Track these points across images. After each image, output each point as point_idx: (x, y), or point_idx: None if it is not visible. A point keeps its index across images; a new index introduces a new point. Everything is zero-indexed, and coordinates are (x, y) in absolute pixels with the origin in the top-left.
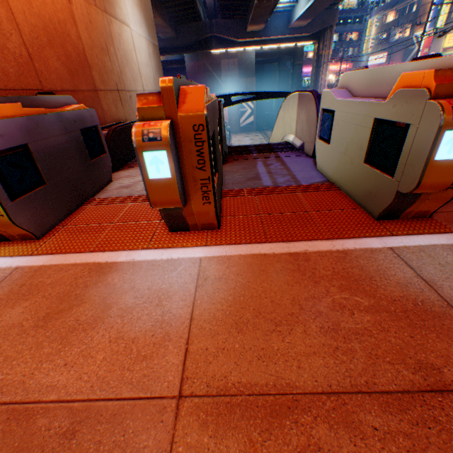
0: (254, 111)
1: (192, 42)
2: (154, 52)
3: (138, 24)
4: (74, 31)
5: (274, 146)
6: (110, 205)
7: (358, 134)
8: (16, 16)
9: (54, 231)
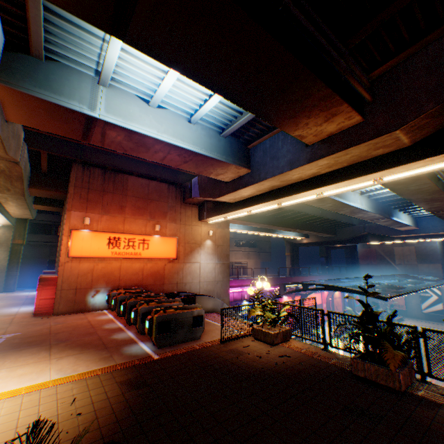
0: (443, 297)
1: (347, 238)
2: (222, 266)
3: (209, 259)
4: (163, 271)
5: None
6: None
7: None
8: (144, 273)
9: (115, 310)
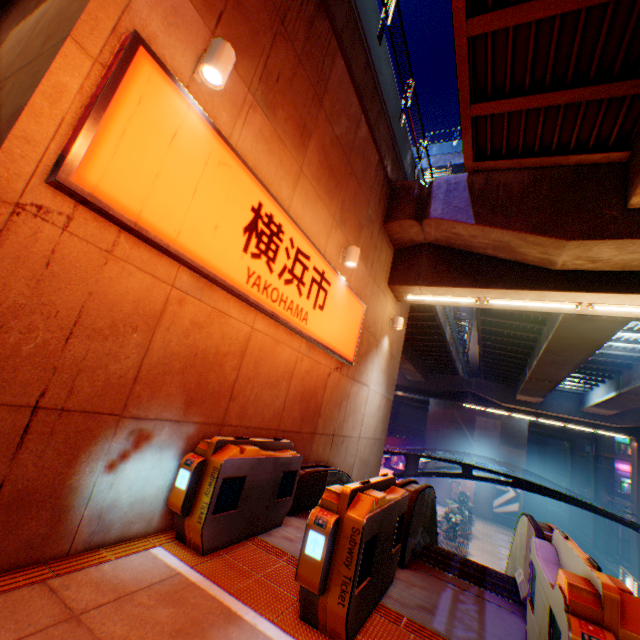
0: (520, 495)
1: (442, 390)
2: (385, 404)
3: (378, 383)
4: (321, 391)
5: (489, 576)
6: (266, 552)
7: (543, 615)
8: (291, 386)
9: (215, 553)
